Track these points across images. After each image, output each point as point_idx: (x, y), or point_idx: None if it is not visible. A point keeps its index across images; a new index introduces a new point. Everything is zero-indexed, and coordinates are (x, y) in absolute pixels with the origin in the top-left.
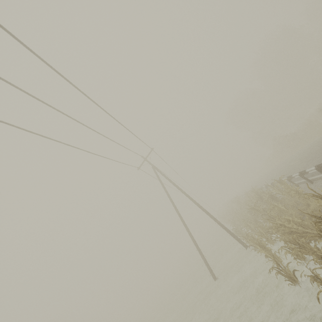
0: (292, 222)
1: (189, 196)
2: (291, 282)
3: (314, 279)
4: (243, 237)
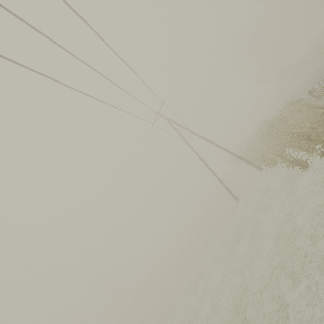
0: (304, 127)
1: (206, 139)
2: (304, 169)
3: (322, 156)
4: (259, 159)
